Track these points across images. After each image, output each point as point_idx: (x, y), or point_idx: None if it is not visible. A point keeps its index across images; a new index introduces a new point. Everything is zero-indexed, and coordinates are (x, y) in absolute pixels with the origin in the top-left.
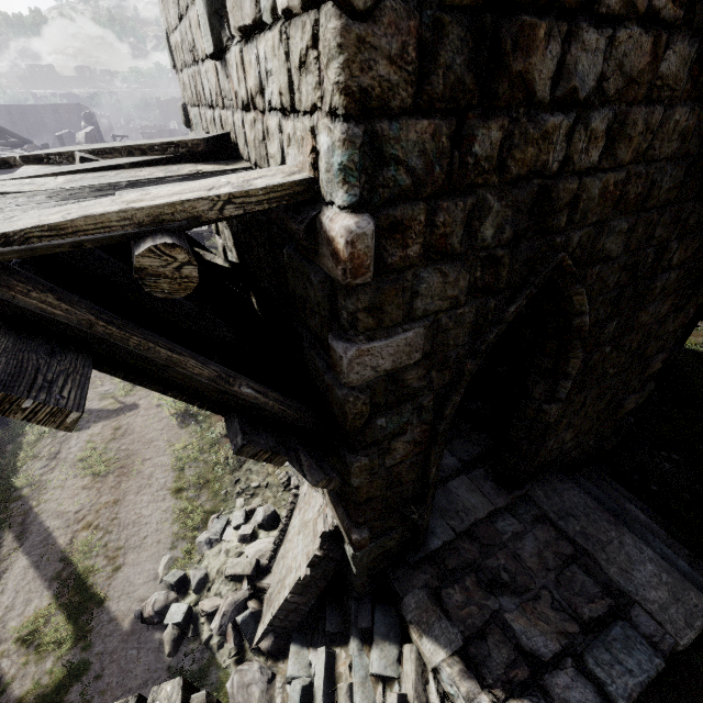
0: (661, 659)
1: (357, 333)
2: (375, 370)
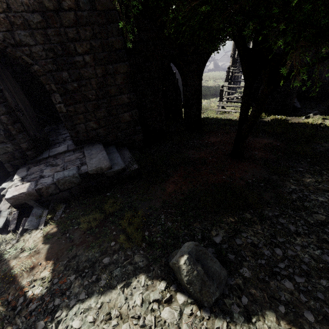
0: (77, 172)
1: None
2: None
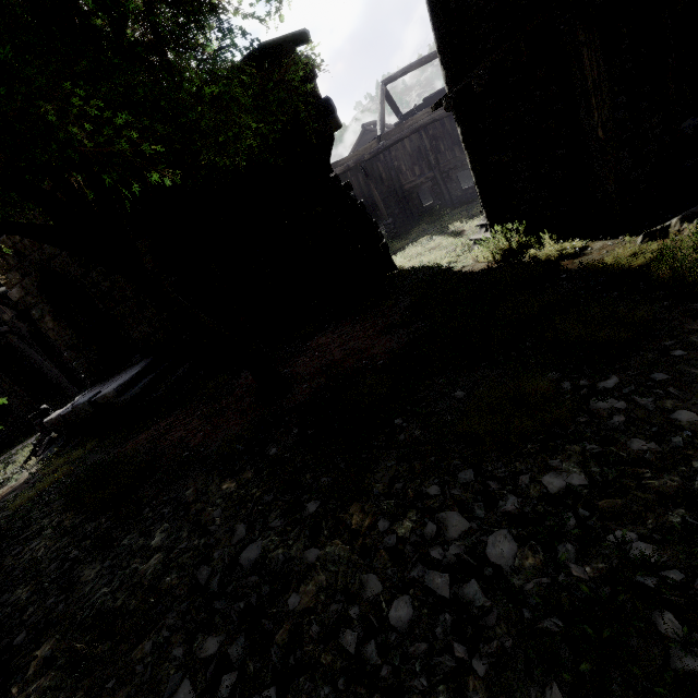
0: (87, 400)
1: (8, 290)
2: (17, 298)
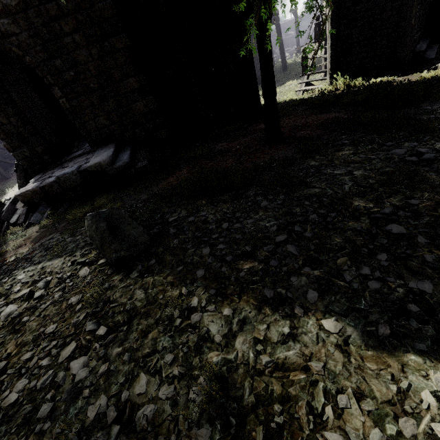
0: (76, 169)
1: None
2: None
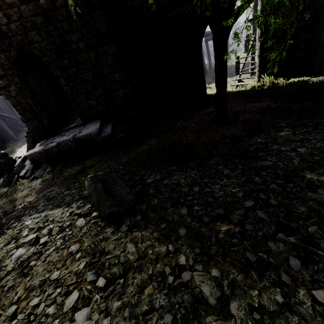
0: (72, 137)
1: None
2: None
